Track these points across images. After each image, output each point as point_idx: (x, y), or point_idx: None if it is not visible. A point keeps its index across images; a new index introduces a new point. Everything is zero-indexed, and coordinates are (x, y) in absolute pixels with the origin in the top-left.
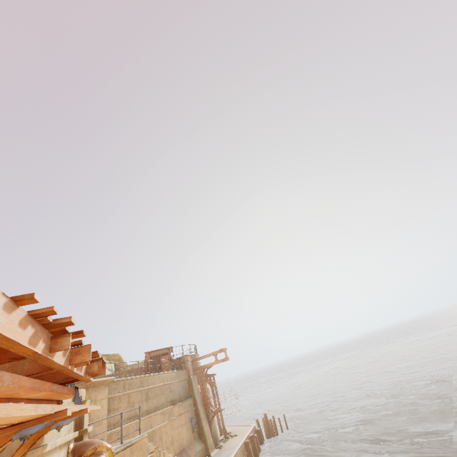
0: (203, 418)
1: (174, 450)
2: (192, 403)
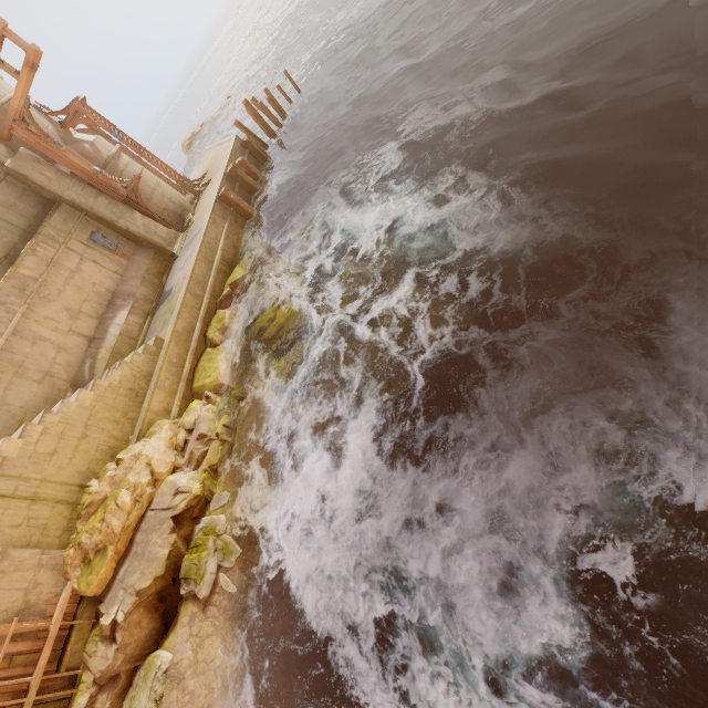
0: (116, 216)
1: (91, 317)
2: (70, 212)
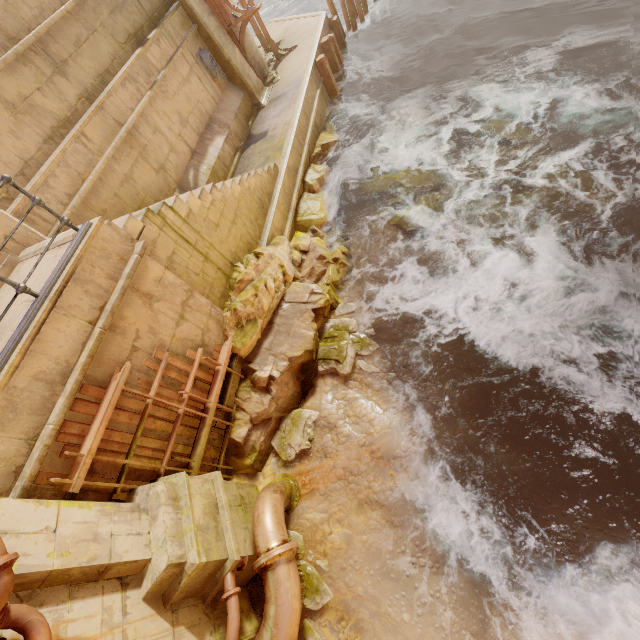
0: (222, 42)
1: (194, 131)
2: (185, 18)
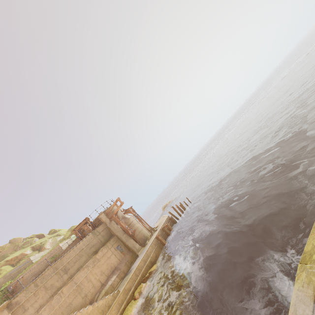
0: (126, 240)
1: (106, 275)
2: (115, 238)
